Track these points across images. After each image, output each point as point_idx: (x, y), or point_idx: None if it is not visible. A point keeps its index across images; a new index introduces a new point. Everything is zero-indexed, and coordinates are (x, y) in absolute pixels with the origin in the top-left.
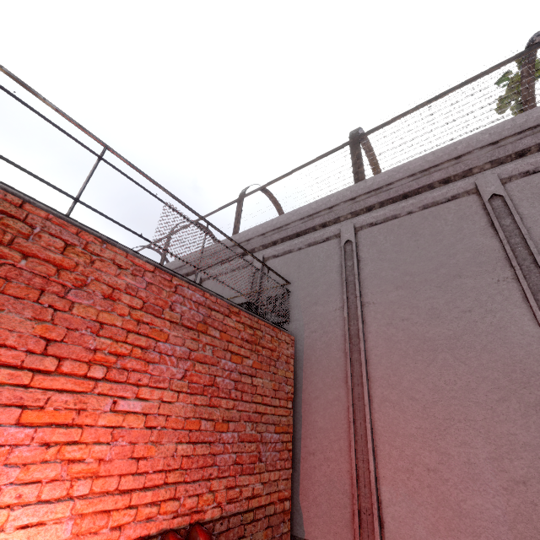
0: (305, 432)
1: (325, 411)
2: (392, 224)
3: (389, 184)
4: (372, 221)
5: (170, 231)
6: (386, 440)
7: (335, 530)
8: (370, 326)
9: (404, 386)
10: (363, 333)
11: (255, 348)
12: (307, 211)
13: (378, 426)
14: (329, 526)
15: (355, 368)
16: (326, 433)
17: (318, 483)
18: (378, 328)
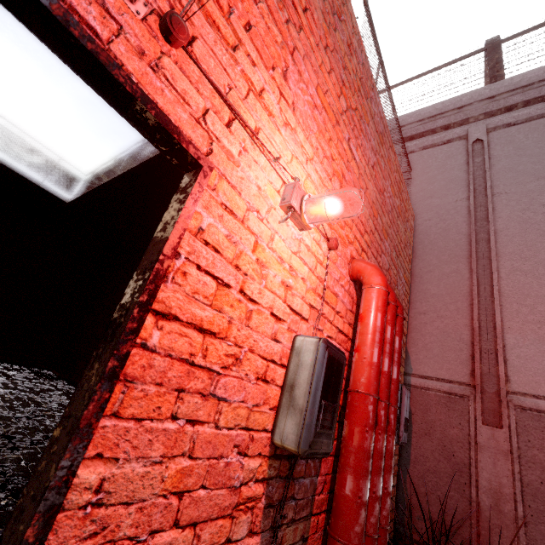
0: (414, 298)
1: (439, 281)
2: (537, 123)
3: (543, 80)
4: (510, 121)
5: None
6: (514, 300)
7: (448, 367)
8: (501, 212)
9: (541, 258)
10: (492, 217)
11: (399, 195)
12: (429, 112)
13: (505, 290)
14: (441, 364)
15: (480, 245)
16: (440, 297)
17: (429, 335)
18: (511, 213)
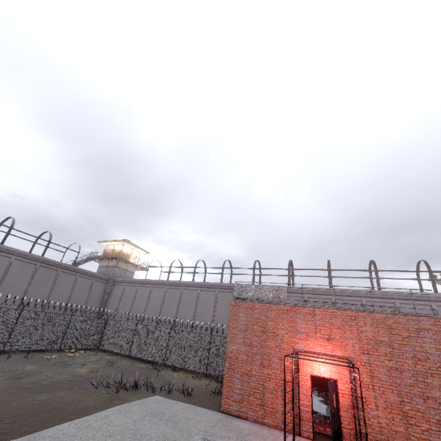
0: None
1: None
2: None
3: None
4: None
5: (328, 268)
6: None
7: None
8: None
9: None
10: None
11: None
12: (419, 294)
13: None
14: None
15: None
16: None
17: None
18: None
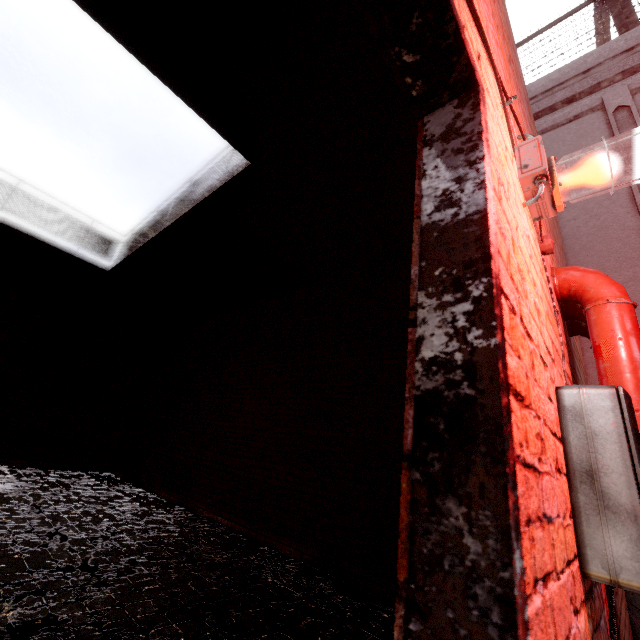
0: None
1: None
2: None
3: None
4: None
5: None
6: None
7: None
8: None
9: None
10: None
11: None
12: (542, 85)
13: None
14: None
15: None
16: None
17: None
18: None
